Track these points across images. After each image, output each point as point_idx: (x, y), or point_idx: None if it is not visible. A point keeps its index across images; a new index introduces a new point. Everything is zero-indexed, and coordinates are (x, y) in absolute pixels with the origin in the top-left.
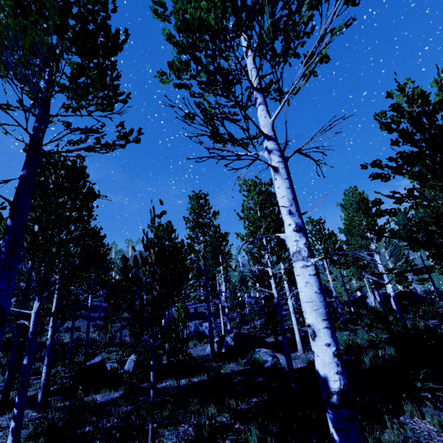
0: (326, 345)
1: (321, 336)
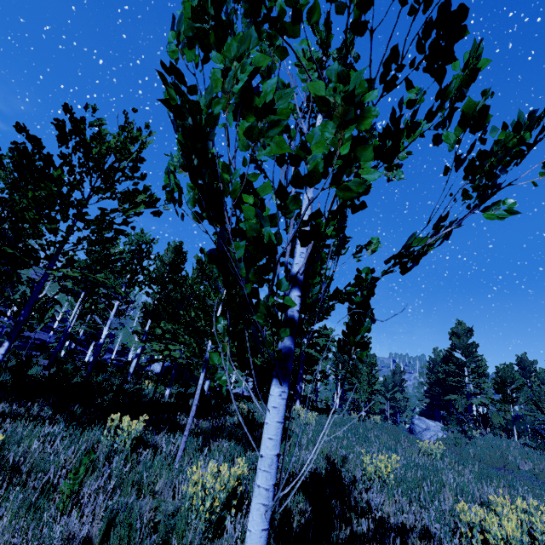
0: None
1: None
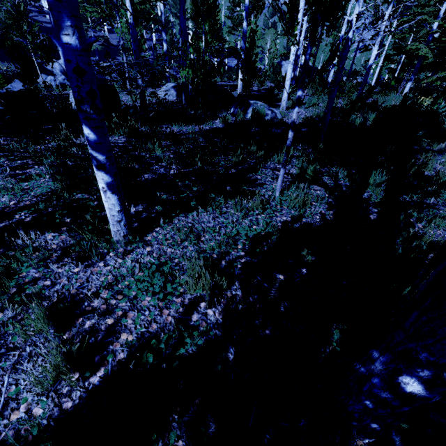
0: None
1: None
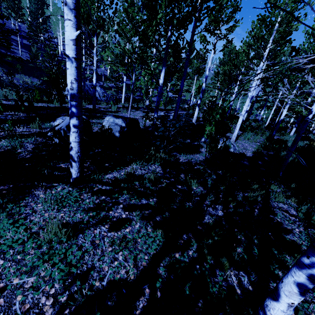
0: None
1: None
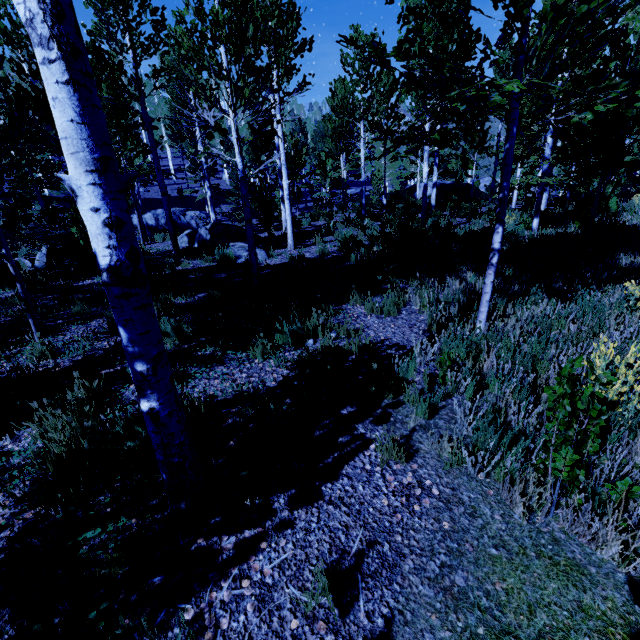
0: (92, 211)
1: (85, 197)
